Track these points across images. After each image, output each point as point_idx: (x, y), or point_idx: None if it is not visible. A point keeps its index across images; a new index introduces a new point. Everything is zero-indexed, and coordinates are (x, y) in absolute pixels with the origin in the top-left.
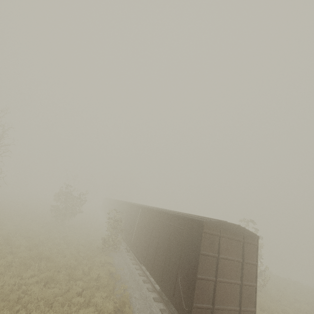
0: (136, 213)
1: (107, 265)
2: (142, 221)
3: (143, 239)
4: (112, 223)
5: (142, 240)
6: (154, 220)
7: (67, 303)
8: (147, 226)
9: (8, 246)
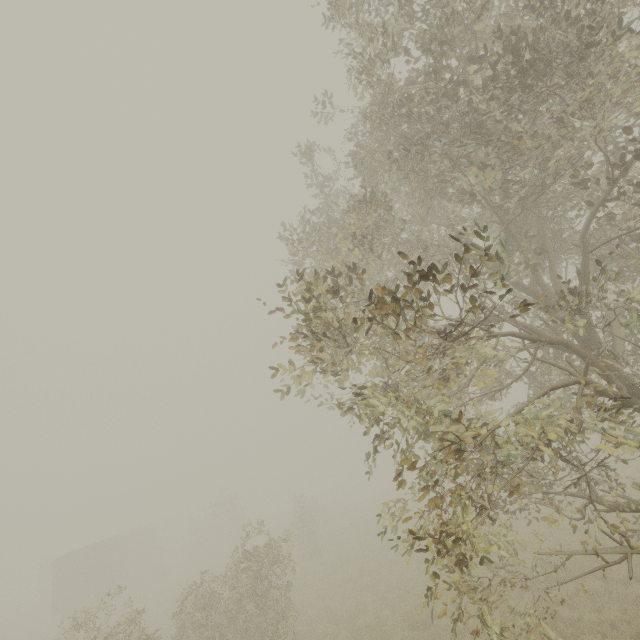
0: None
1: None
2: None
3: None
4: None
5: None
6: None
7: None
8: None
9: None
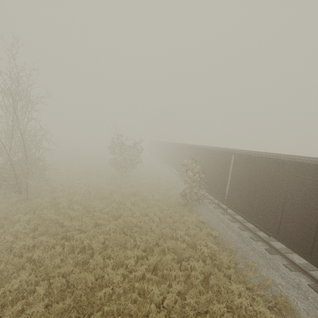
0: (222, 161)
1: (201, 225)
2: (245, 173)
3: (258, 200)
4: (192, 177)
5: (255, 201)
6: (288, 177)
7: (208, 315)
8: (266, 183)
9: (89, 214)
